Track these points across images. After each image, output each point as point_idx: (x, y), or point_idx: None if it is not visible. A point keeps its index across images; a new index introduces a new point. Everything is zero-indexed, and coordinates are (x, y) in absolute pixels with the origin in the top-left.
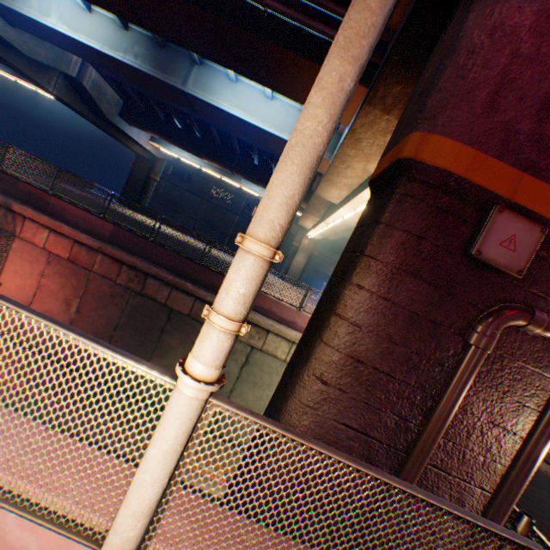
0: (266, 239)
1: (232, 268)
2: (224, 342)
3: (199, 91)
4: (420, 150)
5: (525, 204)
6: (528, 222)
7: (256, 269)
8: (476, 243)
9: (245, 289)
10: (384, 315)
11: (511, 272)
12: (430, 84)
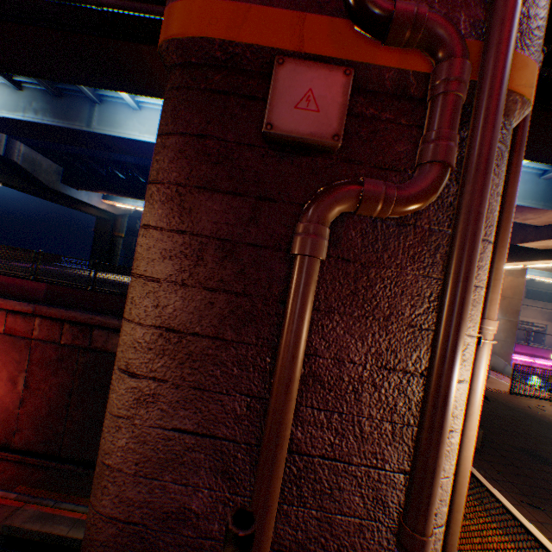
0: None
1: None
2: None
3: (106, 128)
4: (170, 27)
5: (322, 53)
6: (325, 67)
7: None
8: (265, 115)
9: None
10: (186, 255)
11: (325, 141)
12: None
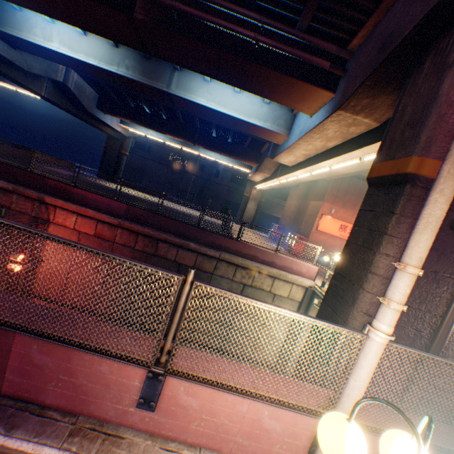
0: (418, 266)
1: (398, 280)
2: (397, 315)
3: (181, 91)
4: (421, 169)
5: None
6: None
7: (413, 280)
8: None
9: (408, 290)
10: None
11: None
12: (418, 122)
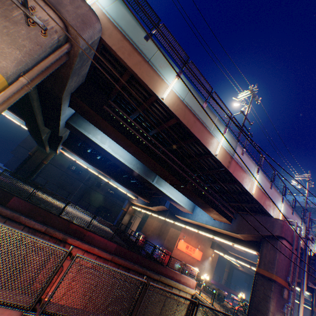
0: None
1: None
2: None
3: (157, 184)
4: (276, 278)
5: (284, 285)
6: (286, 289)
7: None
8: (283, 294)
9: None
10: (275, 309)
11: (286, 298)
12: (272, 263)
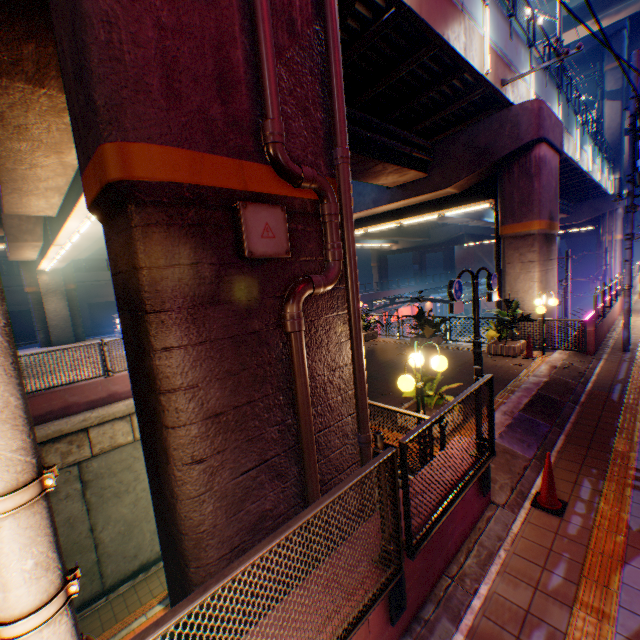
0: (11, 482)
1: None
2: (59, 629)
3: None
4: (130, 167)
5: (260, 190)
6: (271, 206)
7: (29, 524)
8: (245, 246)
9: (33, 557)
10: (213, 358)
11: (283, 256)
12: (82, 67)
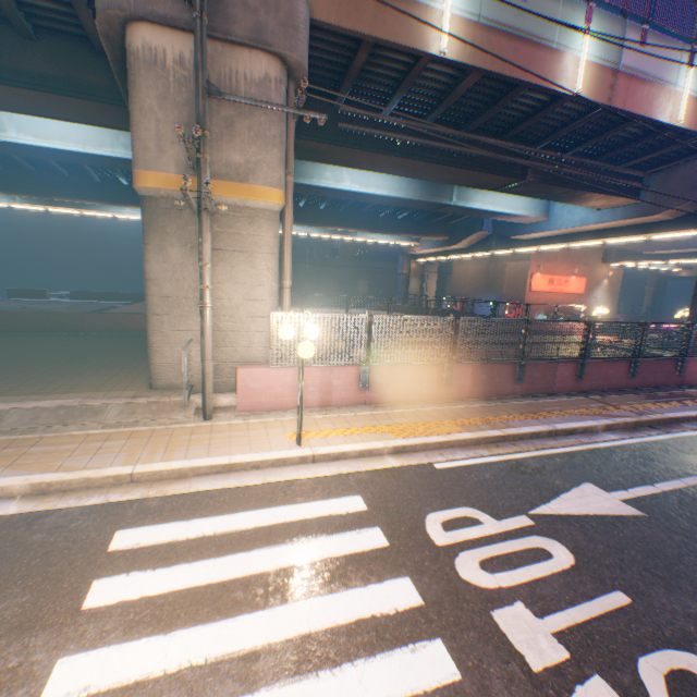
0: None
1: None
2: None
3: (461, 202)
4: None
5: None
6: None
7: None
8: None
9: None
10: None
11: None
12: None
